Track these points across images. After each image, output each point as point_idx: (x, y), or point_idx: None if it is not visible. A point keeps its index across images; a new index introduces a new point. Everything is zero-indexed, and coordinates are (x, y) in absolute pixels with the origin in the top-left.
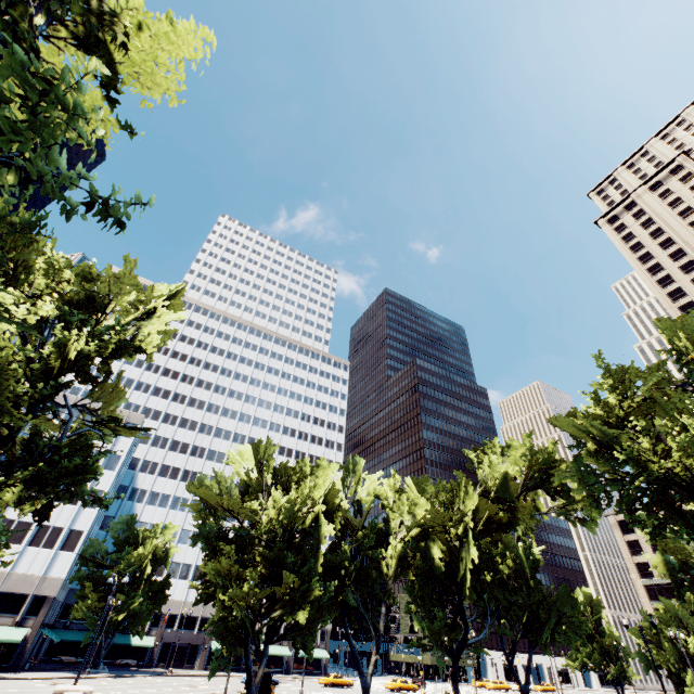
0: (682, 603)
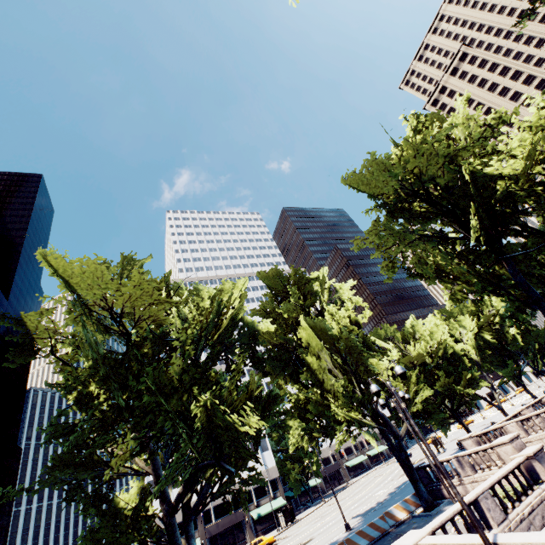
0: None
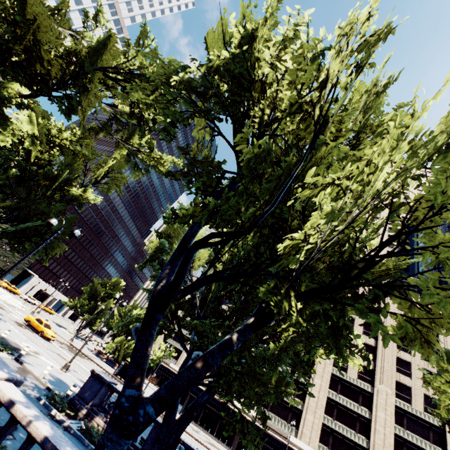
0: None
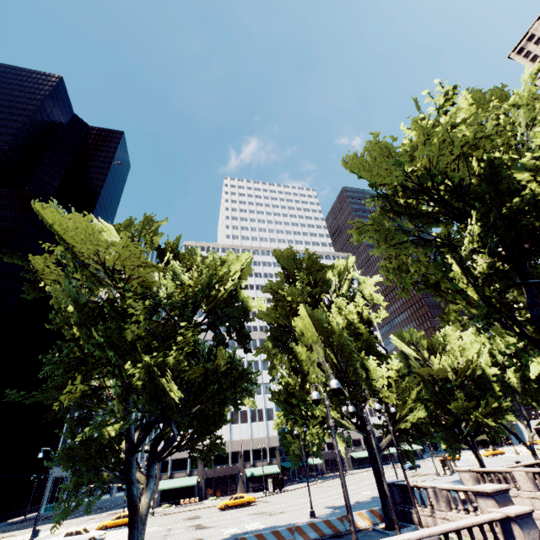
0: None
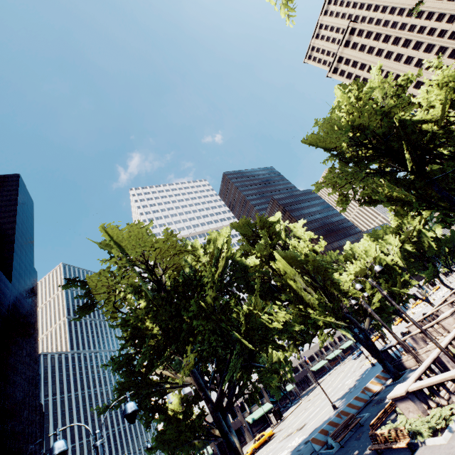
0: None
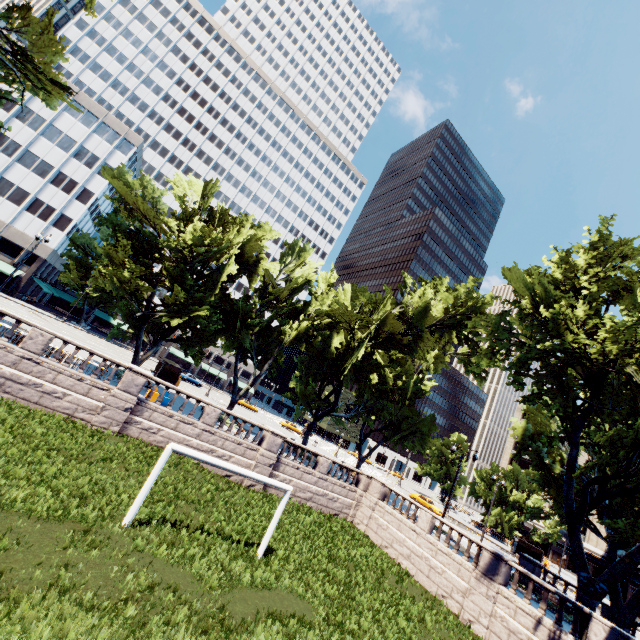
0: (529, 473)
